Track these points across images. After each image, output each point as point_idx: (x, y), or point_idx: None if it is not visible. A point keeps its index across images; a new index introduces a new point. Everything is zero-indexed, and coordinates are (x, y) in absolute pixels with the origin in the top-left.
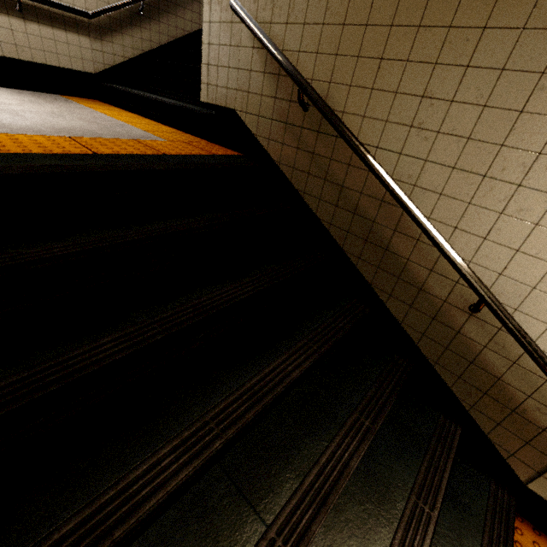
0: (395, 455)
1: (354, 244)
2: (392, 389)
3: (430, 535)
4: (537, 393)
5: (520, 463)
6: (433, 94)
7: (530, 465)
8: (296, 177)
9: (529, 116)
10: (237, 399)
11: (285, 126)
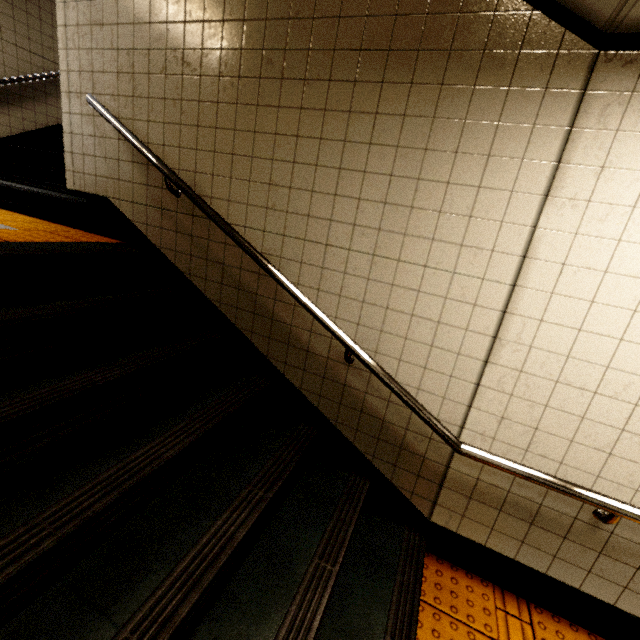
0: (300, 524)
1: (245, 319)
2: (293, 455)
3: (329, 590)
4: (410, 424)
5: (419, 499)
6: (276, 182)
7: (426, 497)
8: (179, 260)
9: (341, 198)
10: (86, 492)
11: (161, 211)
